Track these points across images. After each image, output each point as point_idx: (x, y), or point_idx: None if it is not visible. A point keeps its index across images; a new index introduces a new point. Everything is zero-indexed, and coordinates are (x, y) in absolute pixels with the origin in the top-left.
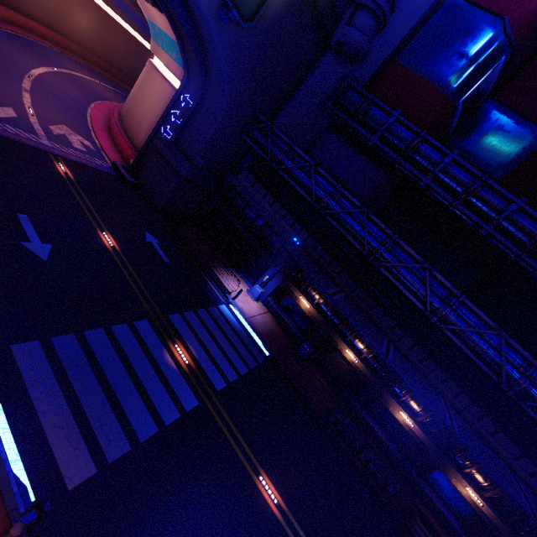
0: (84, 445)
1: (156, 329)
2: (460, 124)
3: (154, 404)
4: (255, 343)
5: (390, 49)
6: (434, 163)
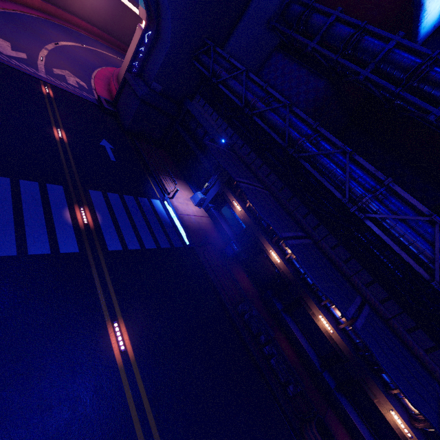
0: None
1: (68, 194)
2: (431, 32)
3: (26, 237)
4: (178, 233)
5: None
6: (375, 53)
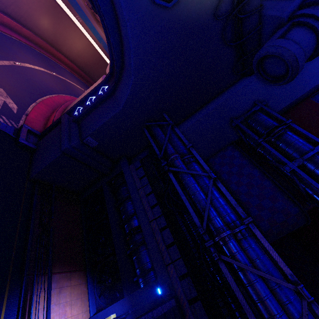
0: None
1: None
2: None
3: None
4: None
5: (307, 88)
6: None
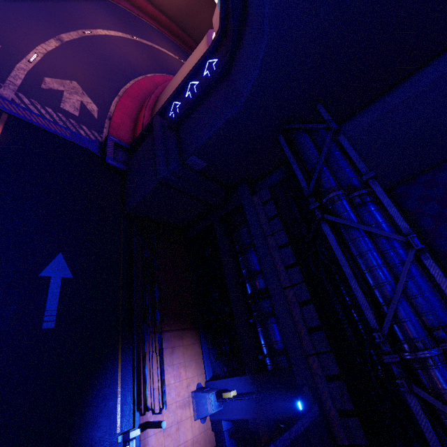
0: None
1: None
2: None
3: None
4: None
5: None
6: None
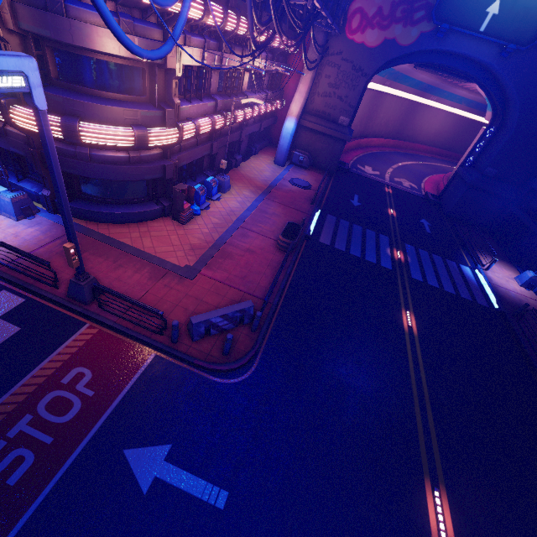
0: (330, 239)
1: (390, 242)
2: None
3: (365, 252)
4: (486, 296)
5: None
6: None
